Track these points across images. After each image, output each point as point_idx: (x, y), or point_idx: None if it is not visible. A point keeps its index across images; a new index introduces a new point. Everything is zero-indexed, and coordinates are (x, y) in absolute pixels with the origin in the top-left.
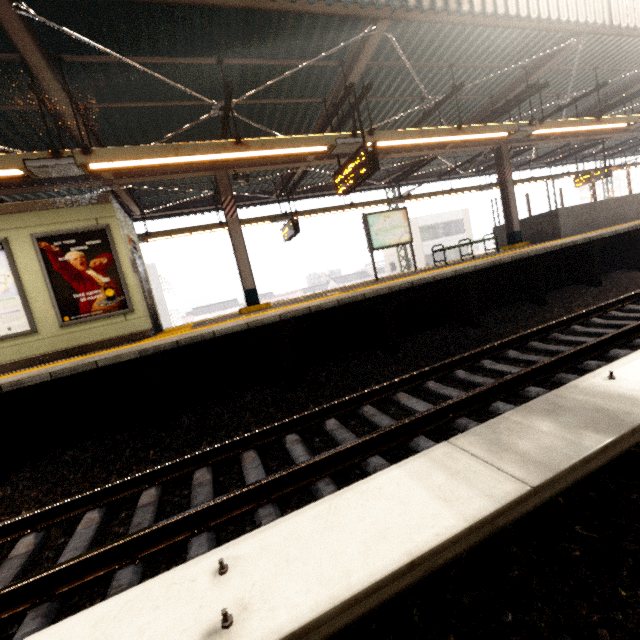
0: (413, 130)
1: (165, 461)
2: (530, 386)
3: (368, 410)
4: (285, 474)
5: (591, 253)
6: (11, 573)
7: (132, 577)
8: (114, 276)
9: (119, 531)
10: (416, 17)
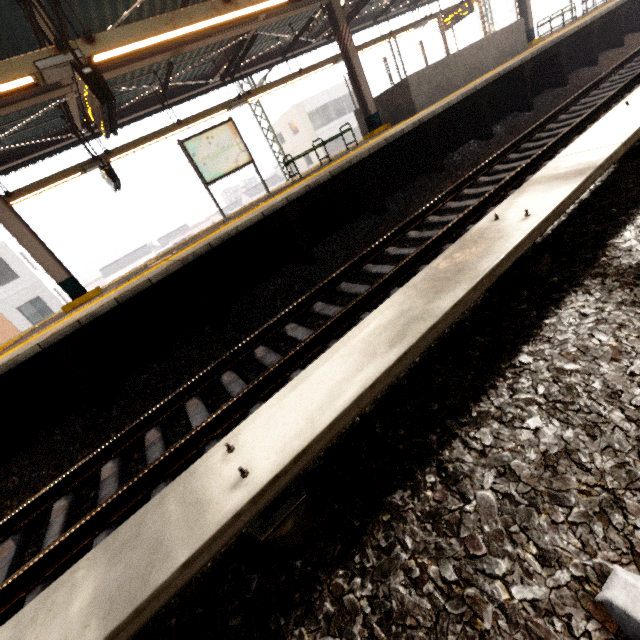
0: (157, 18)
1: None
2: (296, 370)
3: (150, 437)
4: None
5: (427, 136)
6: None
7: None
8: None
9: None
10: None
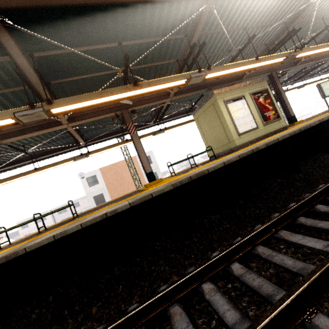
0: None
1: None
2: None
3: None
4: None
5: None
6: None
7: None
8: (272, 106)
9: None
10: None
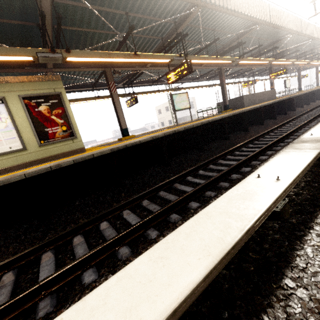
0: (201, 56)
1: (136, 194)
2: (267, 151)
3: (212, 166)
4: (208, 182)
5: (261, 112)
6: (112, 231)
7: (178, 215)
8: (65, 119)
9: (144, 214)
10: (211, 7)
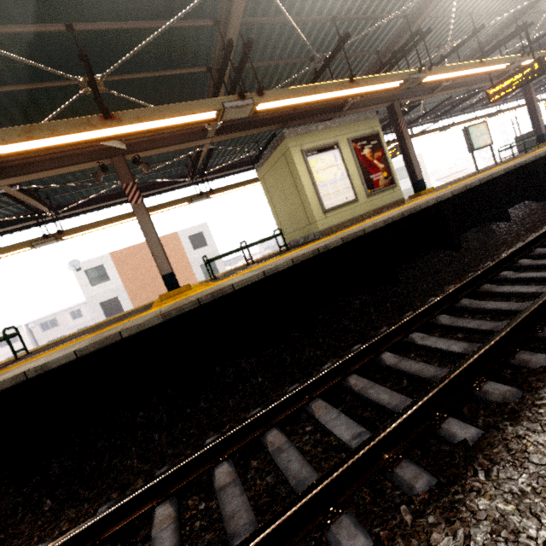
0: (543, 52)
1: None
2: None
3: None
4: None
5: None
6: None
7: None
8: (385, 164)
9: None
10: None
